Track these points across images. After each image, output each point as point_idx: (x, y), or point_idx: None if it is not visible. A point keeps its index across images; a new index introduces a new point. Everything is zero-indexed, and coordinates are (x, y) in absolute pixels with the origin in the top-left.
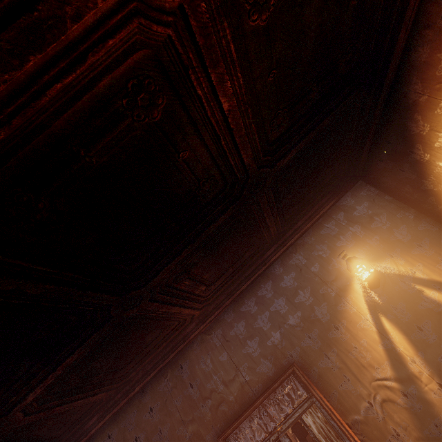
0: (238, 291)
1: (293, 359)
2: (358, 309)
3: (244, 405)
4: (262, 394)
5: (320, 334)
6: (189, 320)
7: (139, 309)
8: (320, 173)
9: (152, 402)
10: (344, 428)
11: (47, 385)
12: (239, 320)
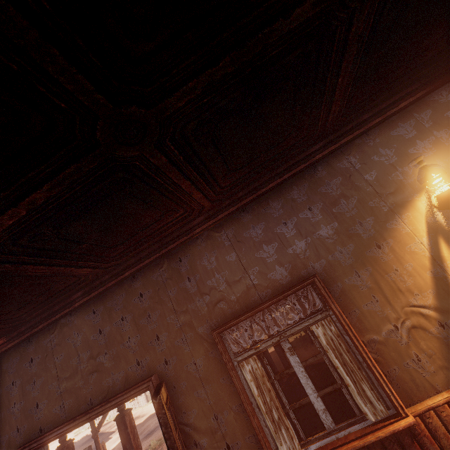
0: (264, 189)
1: (314, 271)
2: (413, 229)
3: (247, 306)
4: (271, 298)
5: (355, 250)
6: (198, 210)
7: (139, 149)
8: (447, 12)
9: (143, 288)
10: (360, 344)
11: (4, 222)
12: (257, 221)
